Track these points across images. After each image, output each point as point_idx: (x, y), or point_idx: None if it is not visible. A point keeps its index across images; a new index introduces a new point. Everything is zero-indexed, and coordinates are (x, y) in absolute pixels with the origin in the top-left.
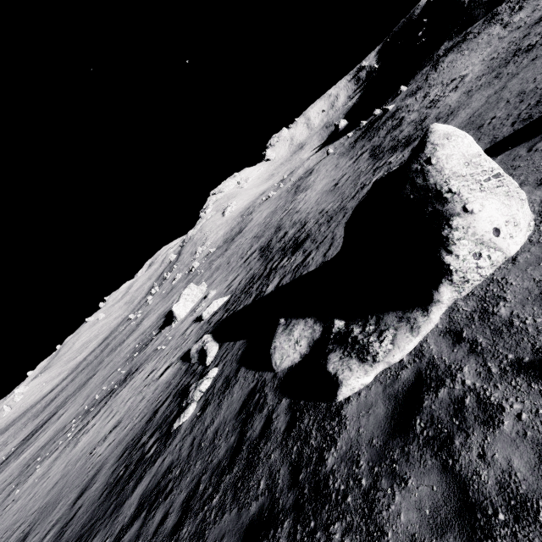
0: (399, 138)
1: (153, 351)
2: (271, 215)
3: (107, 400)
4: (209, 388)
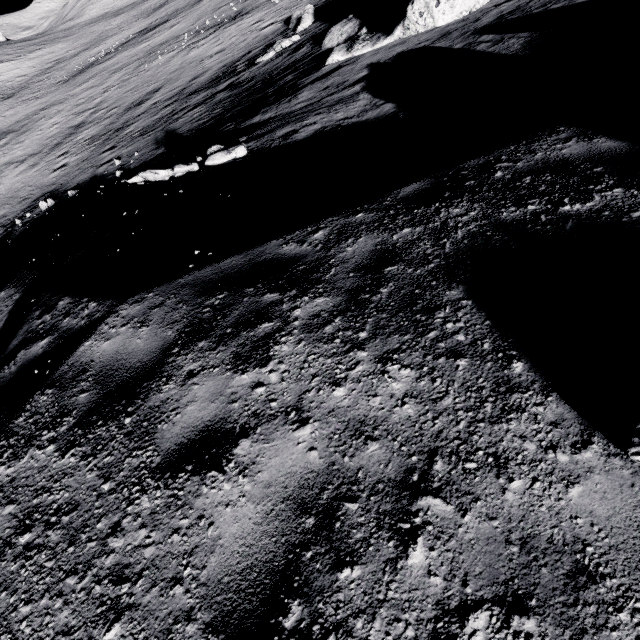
0: None
1: (267, 1)
2: None
3: (216, 29)
4: (287, 47)
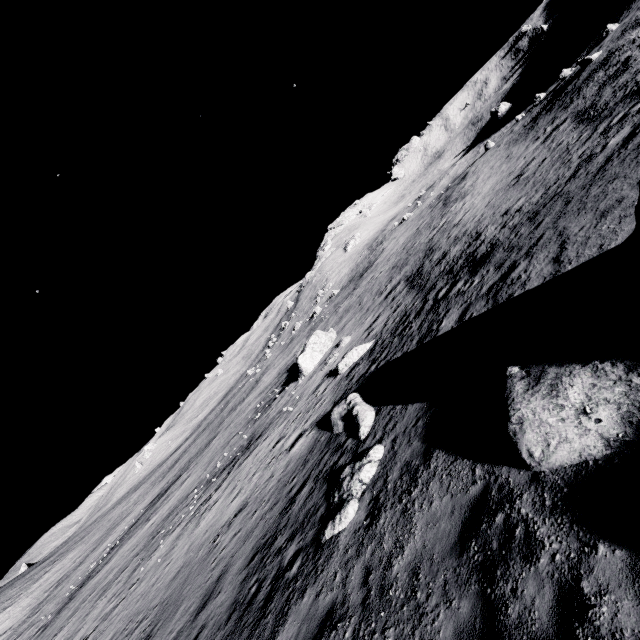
0: (638, 80)
1: (278, 412)
2: (412, 238)
3: (229, 470)
4: (375, 478)
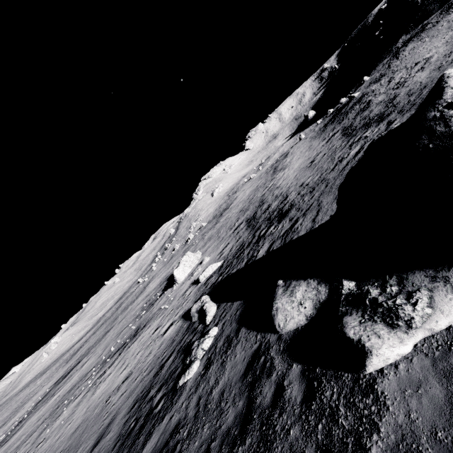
0: (370, 116)
1: (158, 309)
2: (253, 192)
3: (120, 352)
4: (211, 346)
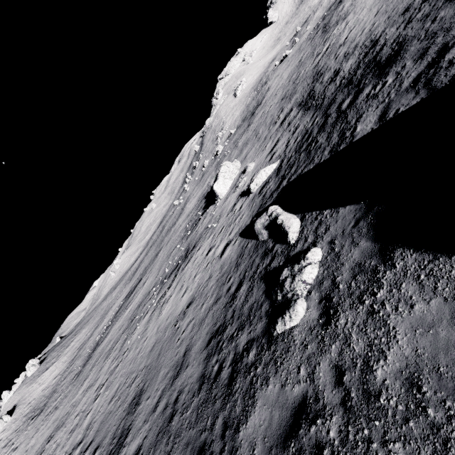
0: None
1: (204, 229)
2: (297, 70)
3: (175, 273)
4: (320, 279)
